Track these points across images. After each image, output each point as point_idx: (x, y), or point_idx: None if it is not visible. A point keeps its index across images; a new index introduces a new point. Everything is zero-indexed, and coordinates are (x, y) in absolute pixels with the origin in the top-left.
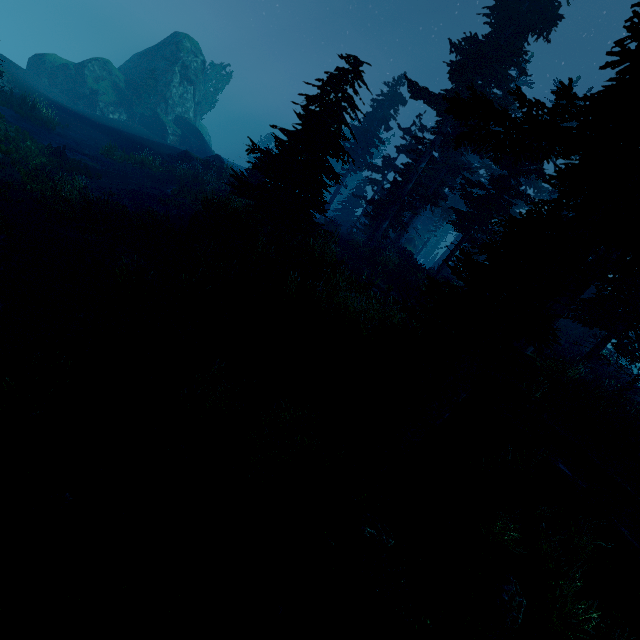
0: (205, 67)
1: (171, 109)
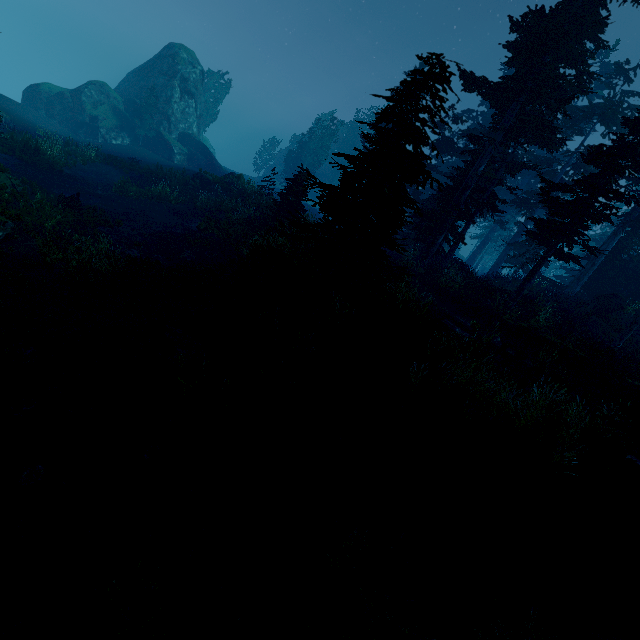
0: (204, 77)
1: (174, 126)
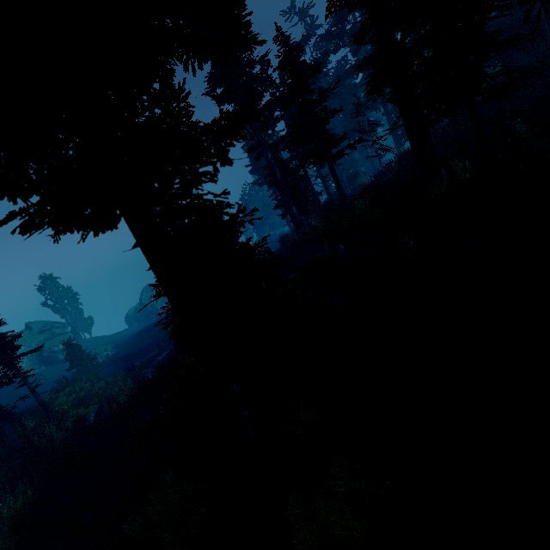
0: None
1: None
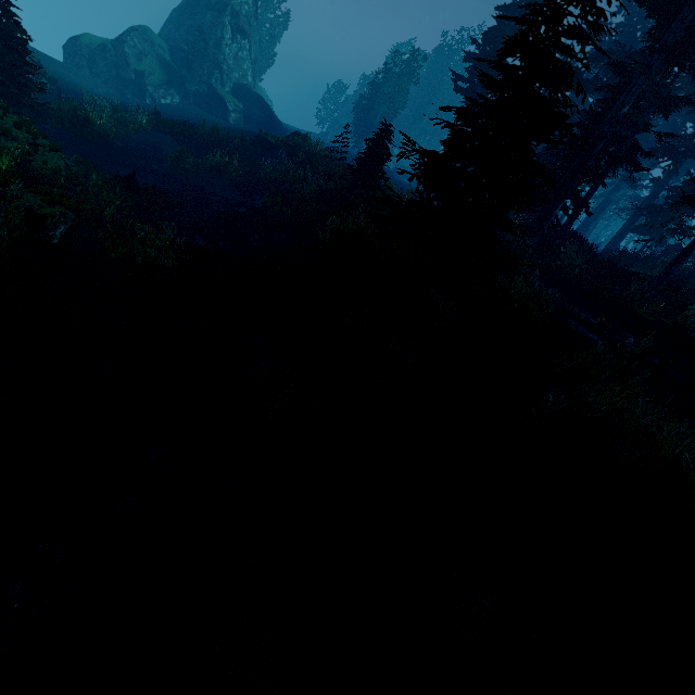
0: (257, 8)
1: (227, 77)
